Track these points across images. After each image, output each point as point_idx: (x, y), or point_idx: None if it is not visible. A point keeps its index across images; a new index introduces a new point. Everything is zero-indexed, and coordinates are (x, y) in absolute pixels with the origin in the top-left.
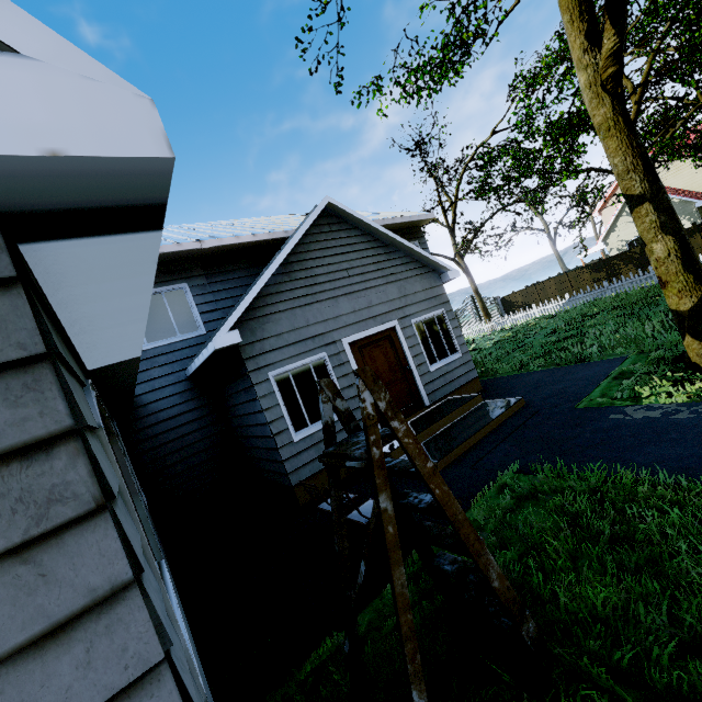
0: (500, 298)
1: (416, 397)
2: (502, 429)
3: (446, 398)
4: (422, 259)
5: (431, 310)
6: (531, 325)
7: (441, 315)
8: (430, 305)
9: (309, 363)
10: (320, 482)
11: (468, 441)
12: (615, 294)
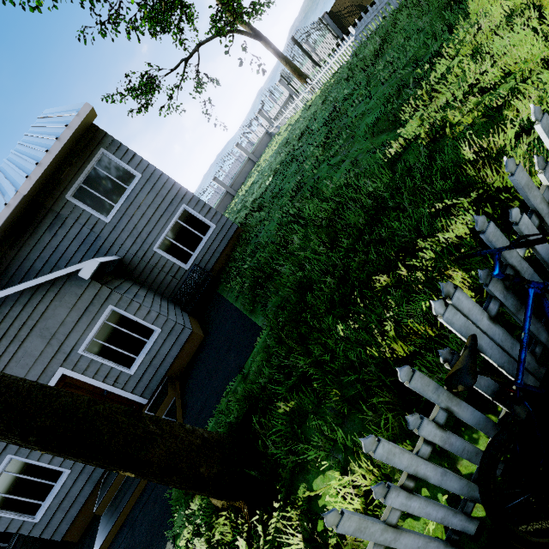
0: (328, 14)
1: (131, 405)
2: (146, 490)
3: (164, 381)
4: (41, 282)
5: (96, 321)
6: (320, 103)
7: (113, 311)
8: (90, 317)
9: (2, 472)
10: (82, 521)
11: (123, 513)
12: (399, 5)
